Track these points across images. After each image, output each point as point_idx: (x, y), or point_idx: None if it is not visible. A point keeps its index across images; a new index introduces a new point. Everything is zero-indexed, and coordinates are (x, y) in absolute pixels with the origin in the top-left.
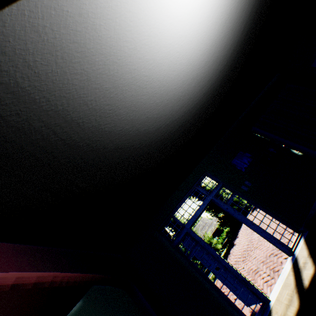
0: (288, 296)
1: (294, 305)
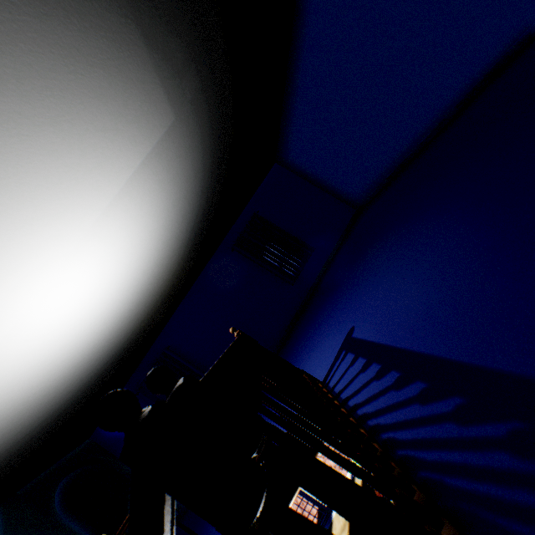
0: (343, 519)
1: (345, 533)
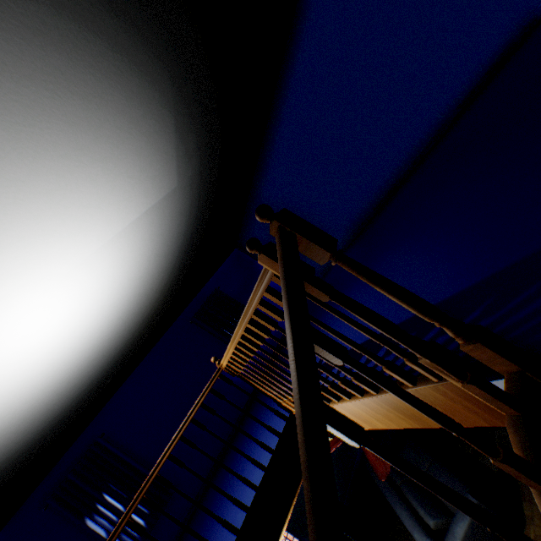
0: None
1: None
